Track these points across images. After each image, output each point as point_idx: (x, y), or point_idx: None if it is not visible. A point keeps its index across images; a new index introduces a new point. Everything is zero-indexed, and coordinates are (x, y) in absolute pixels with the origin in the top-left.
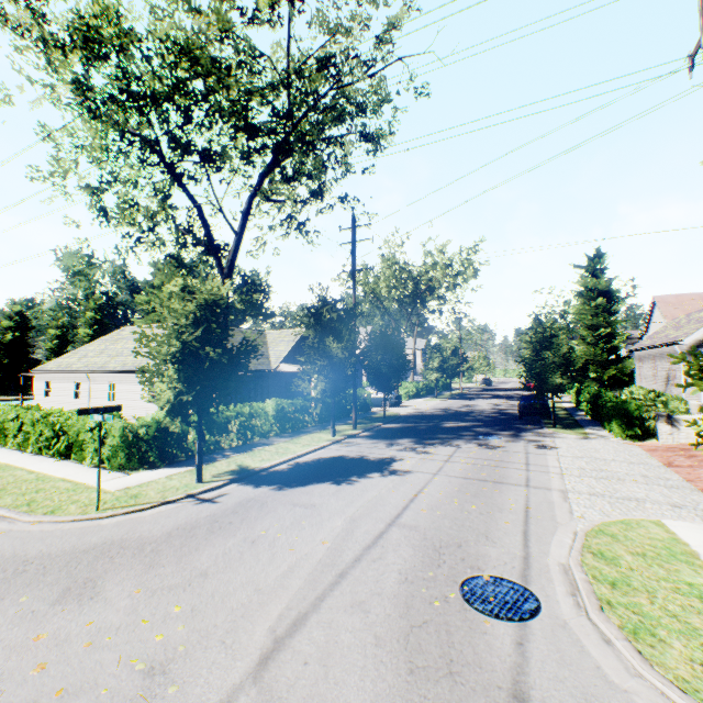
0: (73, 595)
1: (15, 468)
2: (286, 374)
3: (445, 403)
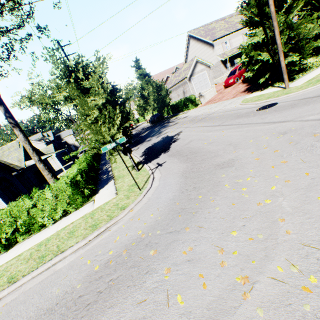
0: (228, 165)
1: None
2: (30, 167)
3: None
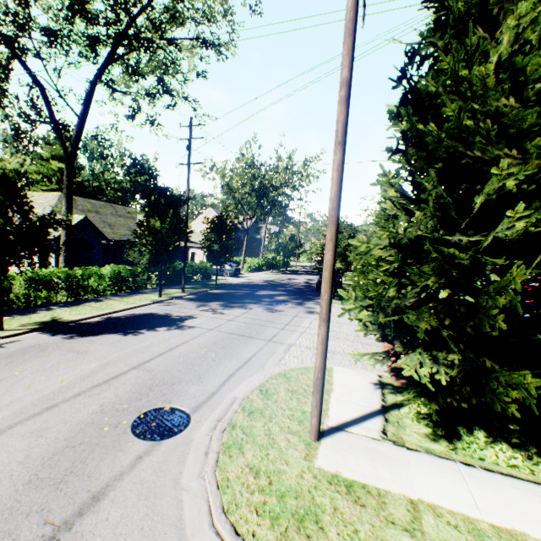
0: None
1: None
2: None
3: (275, 277)
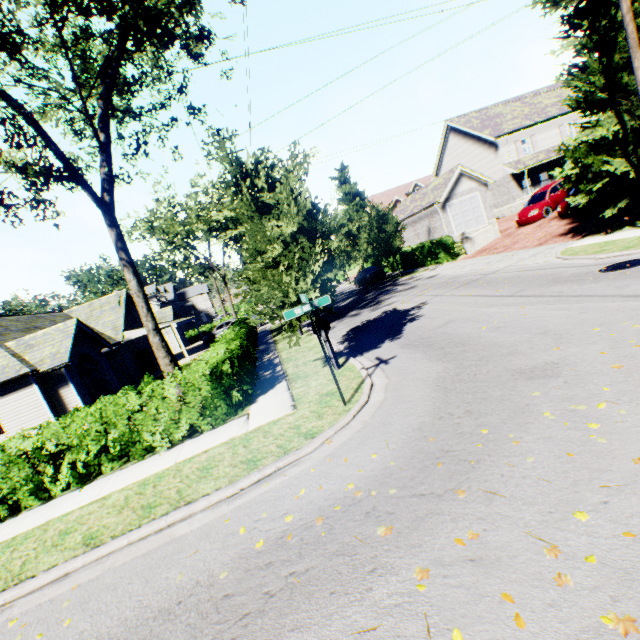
0: (546, 373)
1: (44, 526)
2: (130, 343)
3: None
